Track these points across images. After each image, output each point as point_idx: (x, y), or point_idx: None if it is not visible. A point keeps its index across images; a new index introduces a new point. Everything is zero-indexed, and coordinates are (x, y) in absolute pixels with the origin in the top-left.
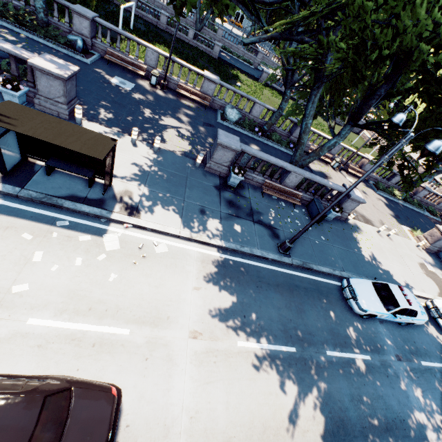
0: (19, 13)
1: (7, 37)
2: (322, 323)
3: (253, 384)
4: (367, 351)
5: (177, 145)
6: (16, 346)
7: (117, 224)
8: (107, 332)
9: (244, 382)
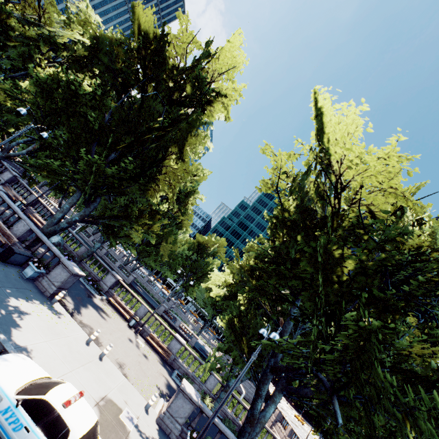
0: None
1: None
2: None
3: None
4: None
5: None
6: None
7: None
8: None
9: None
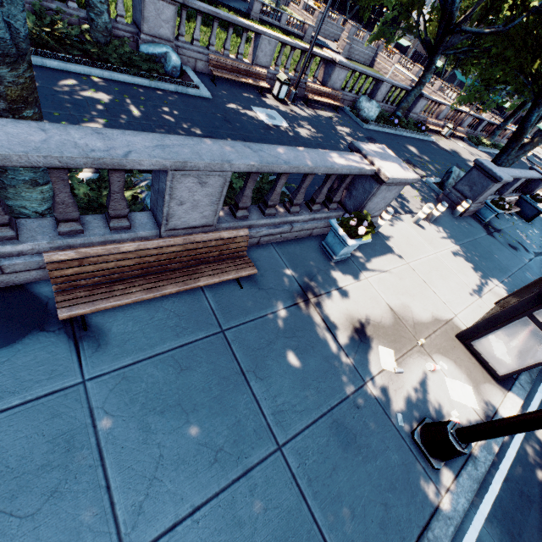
0: (43, 21)
1: (98, 99)
2: None
3: None
4: None
5: (411, 195)
6: None
7: None
8: None
9: None
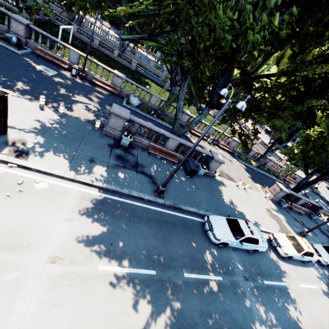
0: None
1: None
2: (183, 250)
3: (106, 305)
4: (220, 273)
5: (83, 114)
6: None
7: (2, 163)
8: None
9: (97, 303)
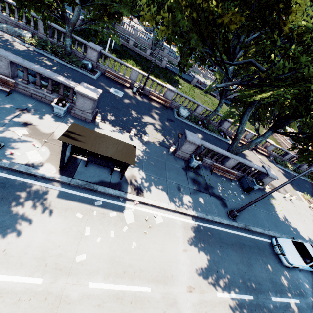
0: (53, 46)
1: (47, 63)
2: (264, 274)
3: None
4: (296, 295)
5: (155, 137)
6: (85, 306)
7: (130, 201)
8: (137, 291)
9: None
